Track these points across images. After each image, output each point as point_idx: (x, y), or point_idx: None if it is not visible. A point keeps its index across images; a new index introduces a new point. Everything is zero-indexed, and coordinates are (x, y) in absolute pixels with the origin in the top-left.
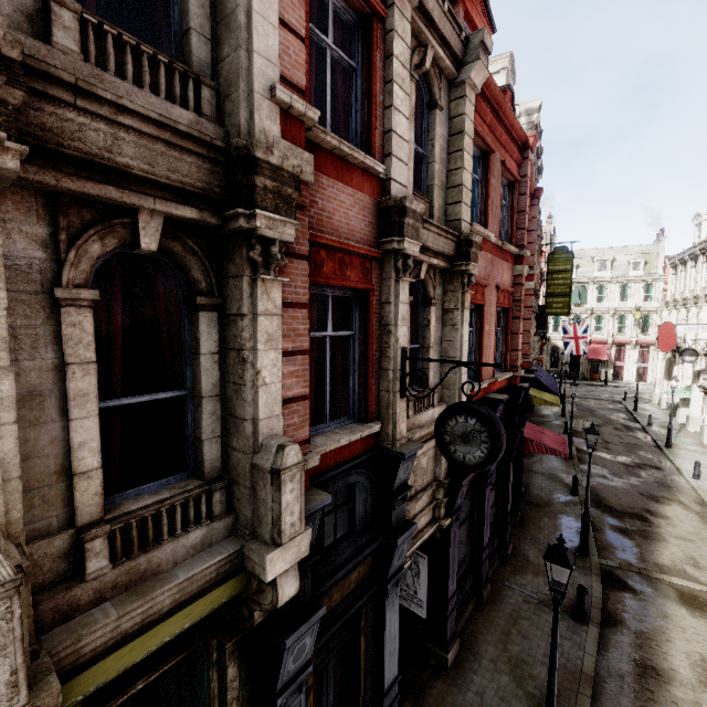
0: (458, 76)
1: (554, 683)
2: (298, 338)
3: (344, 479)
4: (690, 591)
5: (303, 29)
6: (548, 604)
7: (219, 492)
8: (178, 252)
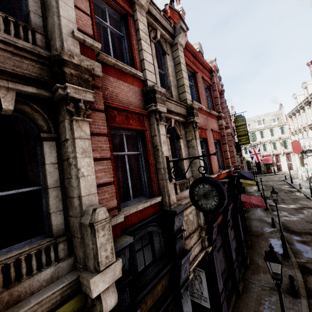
0: (174, 42)
1: None
2: (103, 151)
3: (144, 230)
4: None
5: (88, 11)
6: (275, 289)
7: (62, 243)
8: (28, 111)
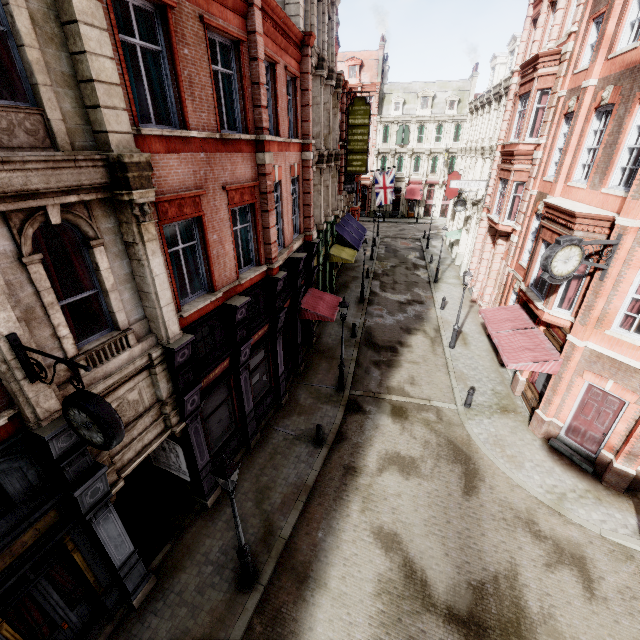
0: None
1: (239, 533)
2: None
3: None
4: (400, 404)
5: None
6: (300, 438)
7: None
8: None
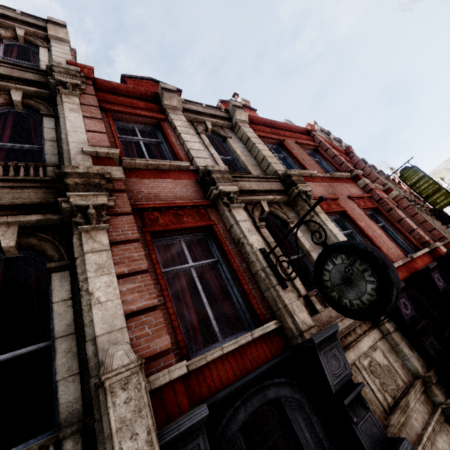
0: (233, 123)
1: None
2: (134, 262)
3: (258, 396)
4: None
5: (104, 130)
6: None
7: (71, 439)
8: (35, 243)
